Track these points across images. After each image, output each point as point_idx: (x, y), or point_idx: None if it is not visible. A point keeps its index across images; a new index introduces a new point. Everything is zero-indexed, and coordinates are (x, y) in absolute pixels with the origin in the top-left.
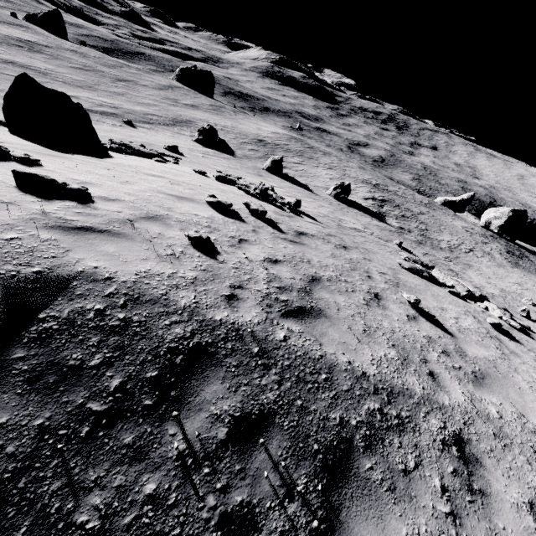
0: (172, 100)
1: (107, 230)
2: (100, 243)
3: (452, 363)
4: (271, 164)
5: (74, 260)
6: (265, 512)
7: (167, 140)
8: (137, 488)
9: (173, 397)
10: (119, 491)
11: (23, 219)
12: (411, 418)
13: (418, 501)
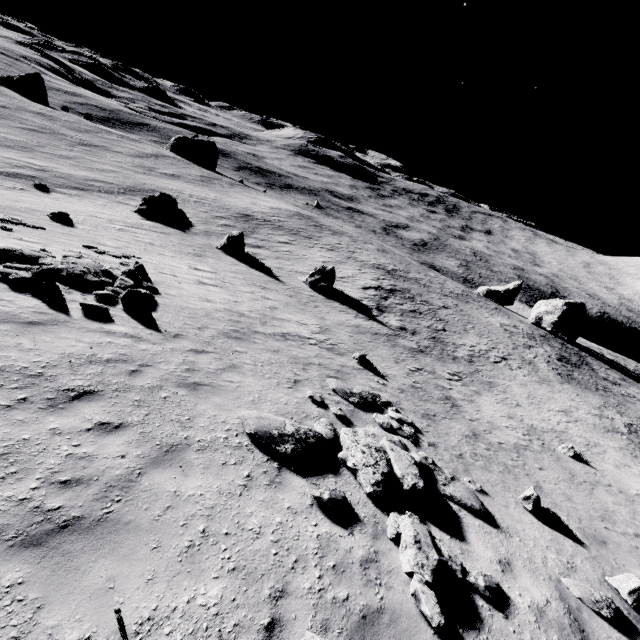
0: (147, 168)
1: None
2: None
3: None
4: (227, 241)
5: None
6: None
7: (85, 208)
8: None
9: None
10: None
11: None
12: None
13: None
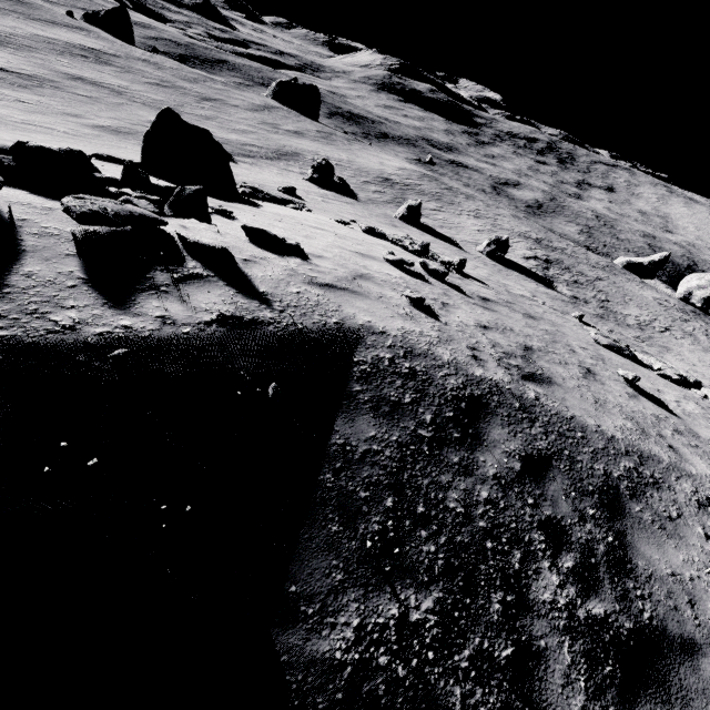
0: (271, 125)
1: (345, 288)
2: (352, 300)
3: (687, 441)
4: (407, 211)
5: (351, 314)
6: (569, 526)
7: (275, 179)
8: (476, 493)
9: (472, 434)
10: (466, 492)
11: (286, 274)
12: (664, 479)
13: (687, 540)
